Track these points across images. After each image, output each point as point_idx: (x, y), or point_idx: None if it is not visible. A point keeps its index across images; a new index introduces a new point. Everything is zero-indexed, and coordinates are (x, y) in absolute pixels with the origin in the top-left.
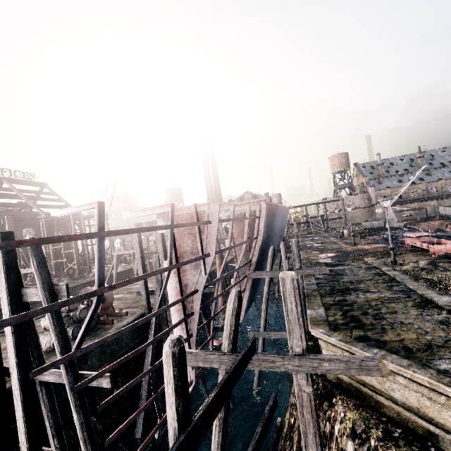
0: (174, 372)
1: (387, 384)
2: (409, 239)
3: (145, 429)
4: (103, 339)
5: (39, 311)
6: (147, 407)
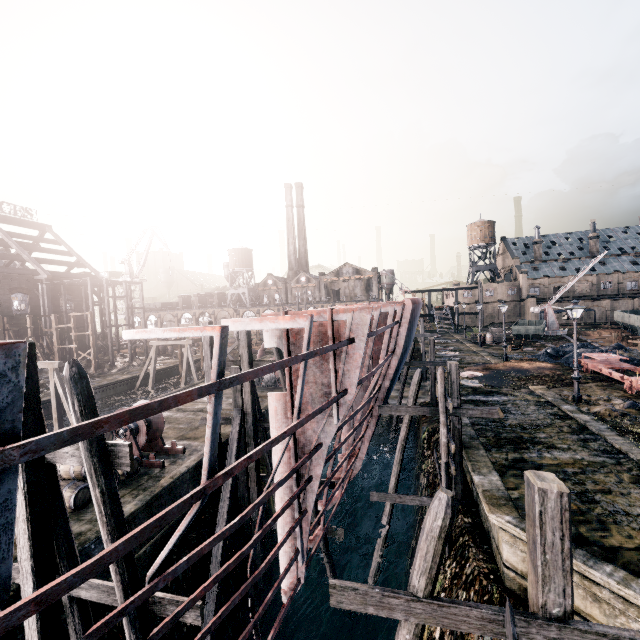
0: None
1: (621, 619)
2: (589, 361)
3: (214, 638)
4: (198, 551)
5: (121, 547)
6: (218, 604)
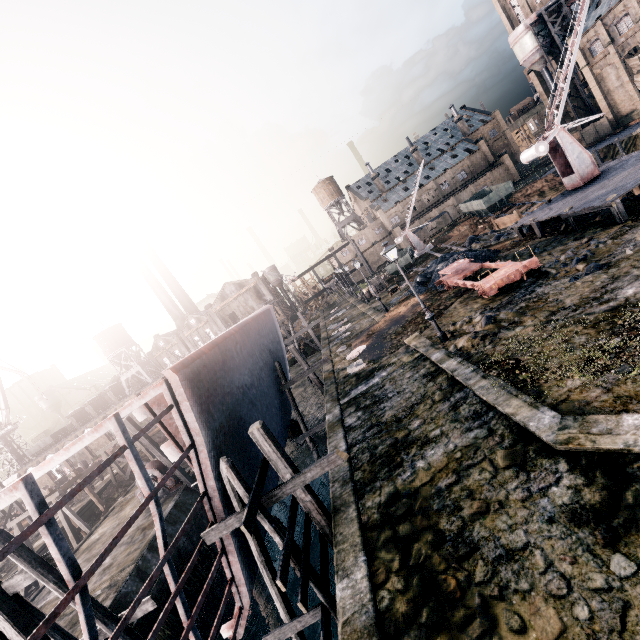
0: None
1: None
2: (447, 277)
3: None
4: None
5: None
6: None
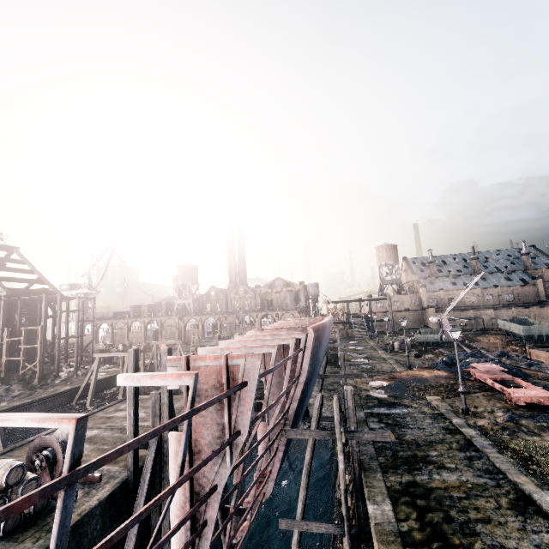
0: None
1: None
2: (476, 370)
3: None
4: None
5: None
6: None
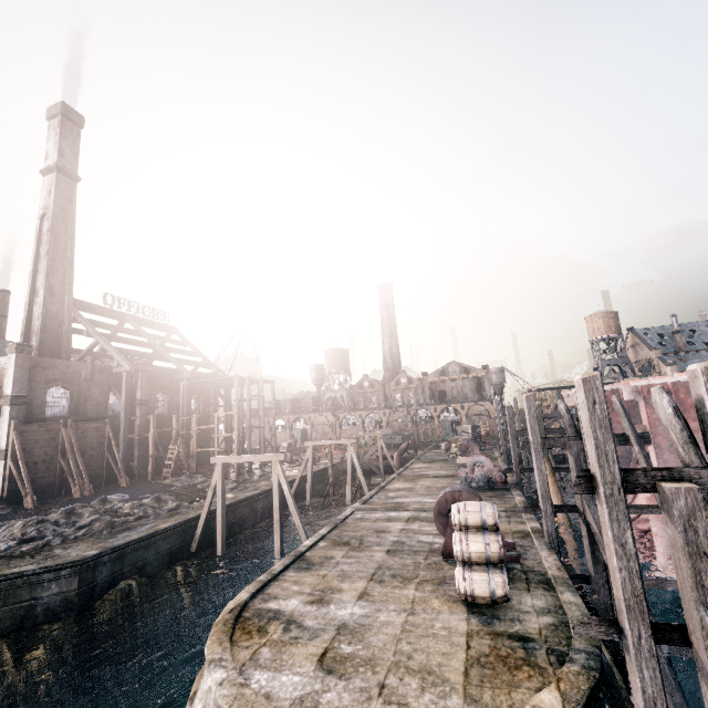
0: None
1: None
2: None
3: None
4: None
5: None
6: None
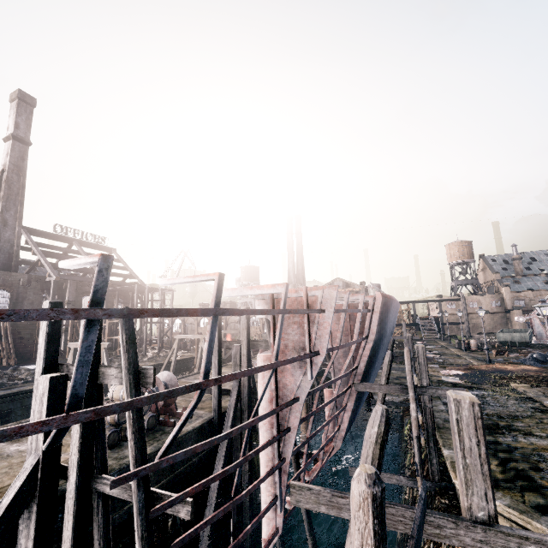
0: (374, 526)
1: None
2: None
3: None
4: (193, 448)
5: (145, 399)
6: None
